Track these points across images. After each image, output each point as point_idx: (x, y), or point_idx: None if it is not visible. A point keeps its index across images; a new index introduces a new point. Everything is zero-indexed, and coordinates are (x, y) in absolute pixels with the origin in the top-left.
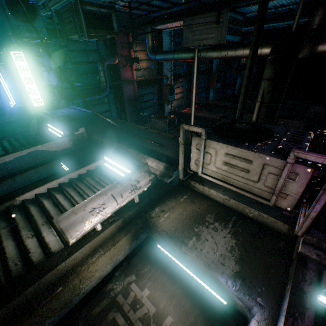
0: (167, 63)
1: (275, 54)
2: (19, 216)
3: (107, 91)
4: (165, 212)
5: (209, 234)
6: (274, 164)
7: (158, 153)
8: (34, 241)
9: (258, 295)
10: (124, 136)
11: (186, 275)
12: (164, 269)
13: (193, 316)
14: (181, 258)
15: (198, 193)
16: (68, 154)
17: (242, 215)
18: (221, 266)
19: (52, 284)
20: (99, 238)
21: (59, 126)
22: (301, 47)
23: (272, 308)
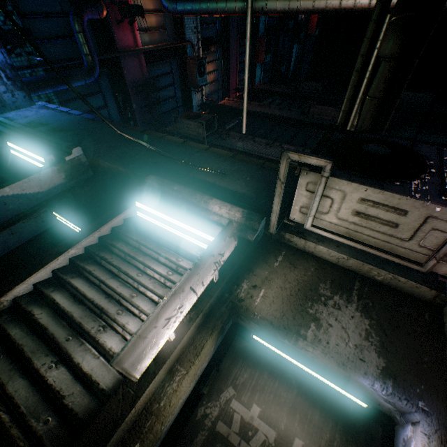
0: (190, 18)
1: (406, 13)
2: (16, 330)
3: (96, 72)
4: (259, 288)
5: (331, 315)
6: (446, 217)
7: (221, 188)
8: (63, 372)
9: (418, 397)
10: (155, 159)
11: (303, 374)
12: (271, 371)
13: (328, 431)
14: (293, 352)
15: (296, 250)
16: (60, 195)
17: (366, 279)
18: (361, 364)
19: (120, 442)
20: (175, 353)
21: (32, 146)
22: (446, 0)
23: (440, 414)
